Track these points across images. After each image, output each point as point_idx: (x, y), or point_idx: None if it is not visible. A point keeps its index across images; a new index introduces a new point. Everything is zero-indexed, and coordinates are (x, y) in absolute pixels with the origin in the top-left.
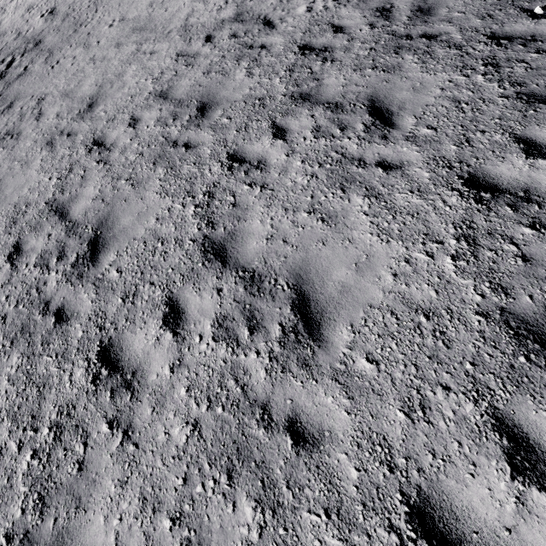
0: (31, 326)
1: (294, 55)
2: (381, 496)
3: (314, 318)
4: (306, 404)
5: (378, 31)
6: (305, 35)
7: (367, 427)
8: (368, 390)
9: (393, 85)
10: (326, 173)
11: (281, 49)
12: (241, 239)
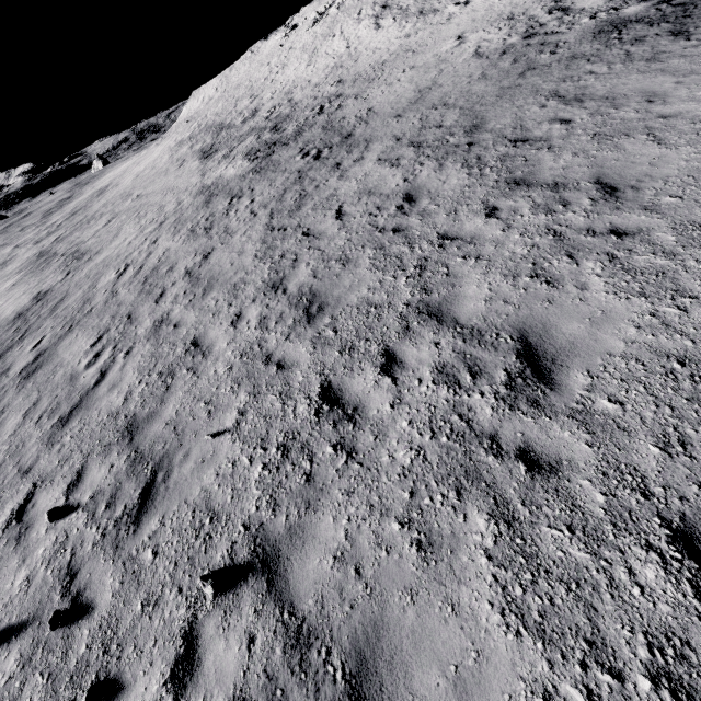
0: (452, 152)
1: (590, 37)
2: None
3: (659, 95)
4: (666, 111)
5: (663, 9)
6: (596, 28)
7: None
8: None
9: (687, 23)
10: (644, 62)
11: (576, 38)
12: (590, 94)
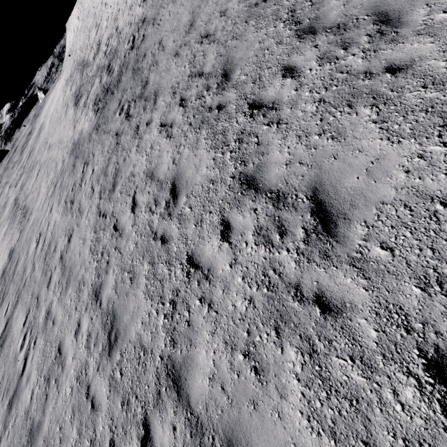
0: (206, 119)
1: None
2: None
3: (393, 18)
4: (397, 56)
5: None
6: None
7: None
8: None
9: None
10: None
11: None
12: (323, 16)
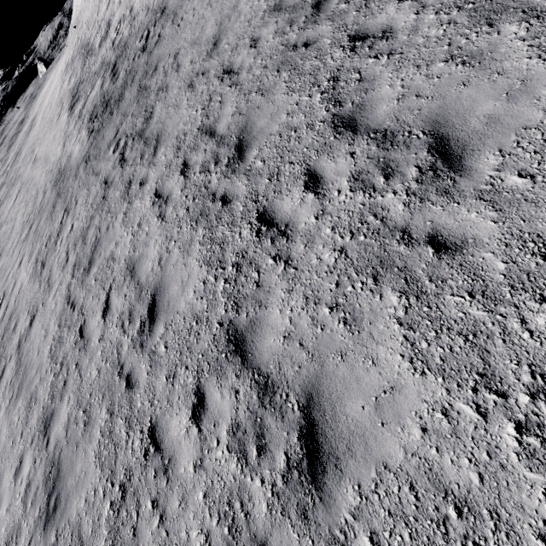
0: (206, 210)
1: None
2: (532, 279)
3: (454, 154)
4: (447, 222)
5: None
6: None
7: (517, 230)
8: (520, 200)
9: None
10: (467, 14)
11: None
12: (370, 107)
